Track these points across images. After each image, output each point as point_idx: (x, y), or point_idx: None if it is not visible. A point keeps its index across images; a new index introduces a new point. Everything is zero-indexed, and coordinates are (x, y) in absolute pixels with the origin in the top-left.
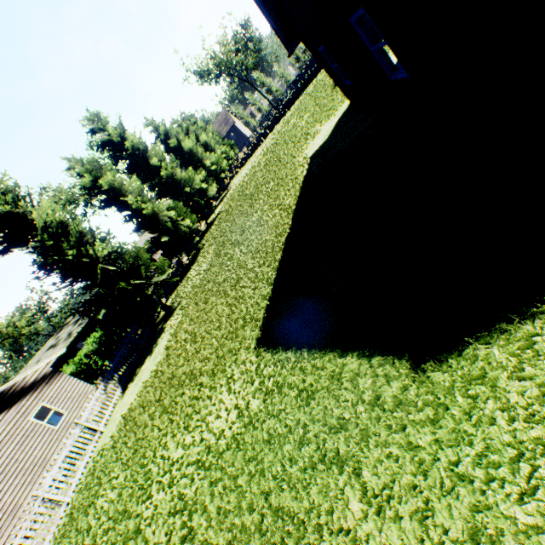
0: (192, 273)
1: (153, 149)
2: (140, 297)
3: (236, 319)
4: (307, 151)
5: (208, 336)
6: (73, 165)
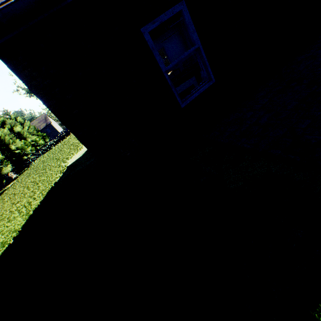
0: None
1: None
2: None
3: None
4: (70, 160)
5: None
6: None
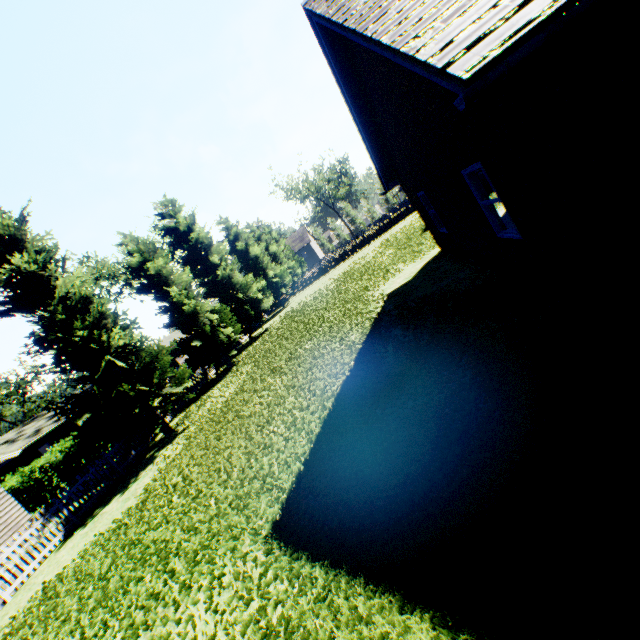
0: (215, 392)
1: (218, 246)
2: (140, 408)
3: (251, 478)
4: (385, 287)
5: (206, 492)
6: (127, 242)
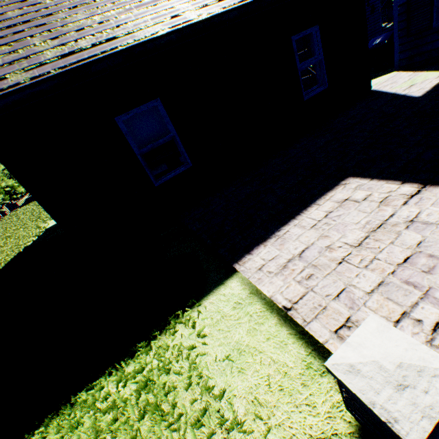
0: None
1: None
2: None
3: None
4: (53, 220)
5: None
6: None
